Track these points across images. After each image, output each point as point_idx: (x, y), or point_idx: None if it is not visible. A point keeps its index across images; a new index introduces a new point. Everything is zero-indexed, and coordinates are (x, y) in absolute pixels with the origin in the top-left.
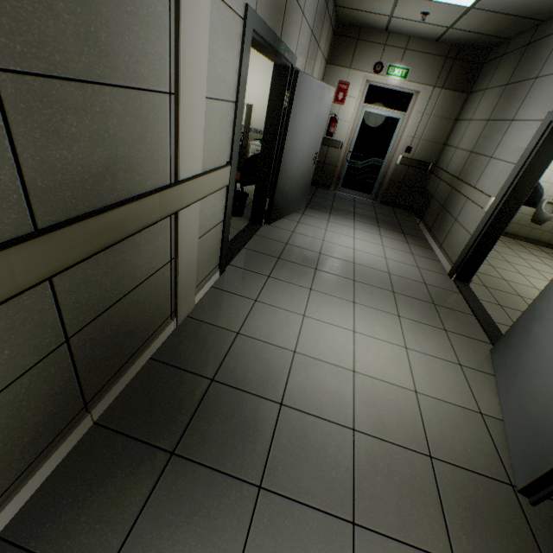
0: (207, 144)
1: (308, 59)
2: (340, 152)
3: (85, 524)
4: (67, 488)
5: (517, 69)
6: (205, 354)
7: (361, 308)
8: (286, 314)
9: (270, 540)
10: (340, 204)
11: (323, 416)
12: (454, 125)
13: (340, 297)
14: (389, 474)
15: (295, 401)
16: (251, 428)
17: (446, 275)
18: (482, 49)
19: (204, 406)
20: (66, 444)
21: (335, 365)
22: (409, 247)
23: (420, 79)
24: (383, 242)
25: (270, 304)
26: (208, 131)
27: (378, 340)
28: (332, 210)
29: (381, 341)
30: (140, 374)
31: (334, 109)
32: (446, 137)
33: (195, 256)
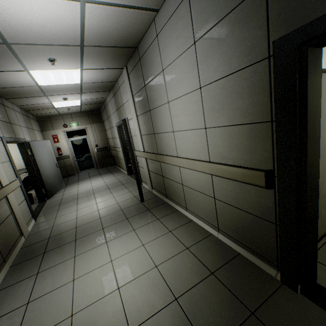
0: (7, 175)
1: (31, 135)
2: (70, 159)
3: (24, 274)
4: (12, 276)
5: (107, 114)
6: (43, 236)
7: (98, 197)
8: (70, 213)
9: (82, 242)
10: (82, 177)
11: (91, 221)
12: (106, 132)
13: (90, 199)
14: (111, 218)
15: (81, 224)
16: (68, 235)
17: (127, 175)
18: (98, 110)
19: (50, 242)
20: (4, 270)
21: (92, 212)
22: (114, 175)
23: (84, 123)
24: (103, 179)
25: (63, 215)
26: (5, 171)
27: (105, 200)
28: (79, 180)
29: (106, 200)
30: (19, 253)
31: (56, 145)
32: (106, 136)
33: (20, 211)
